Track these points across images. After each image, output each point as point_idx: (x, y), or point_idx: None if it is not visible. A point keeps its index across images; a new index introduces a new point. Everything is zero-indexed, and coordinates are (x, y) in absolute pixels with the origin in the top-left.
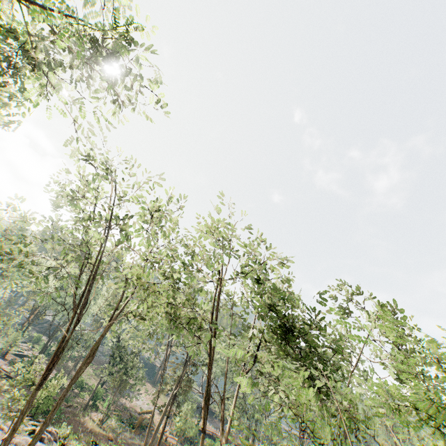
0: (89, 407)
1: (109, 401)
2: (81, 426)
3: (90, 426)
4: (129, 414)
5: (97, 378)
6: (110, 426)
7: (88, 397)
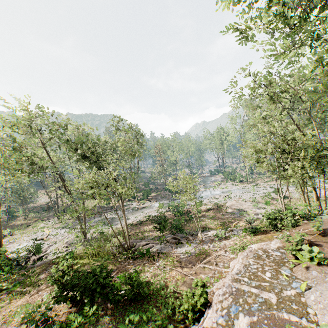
0: (11, 219)
1: (22, 210)
2: (15, 226)
3: (20, 223)
4: (40, 208)
5: (2, 206)
6: (32, 217)
7: (5, 216)
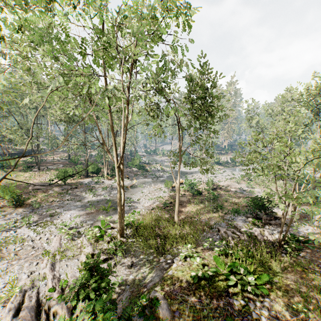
0: None
1: None
2: None
3: None
4: None
5: None
6: None
7: None
